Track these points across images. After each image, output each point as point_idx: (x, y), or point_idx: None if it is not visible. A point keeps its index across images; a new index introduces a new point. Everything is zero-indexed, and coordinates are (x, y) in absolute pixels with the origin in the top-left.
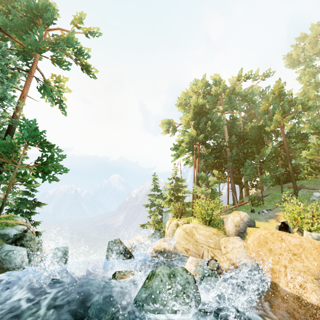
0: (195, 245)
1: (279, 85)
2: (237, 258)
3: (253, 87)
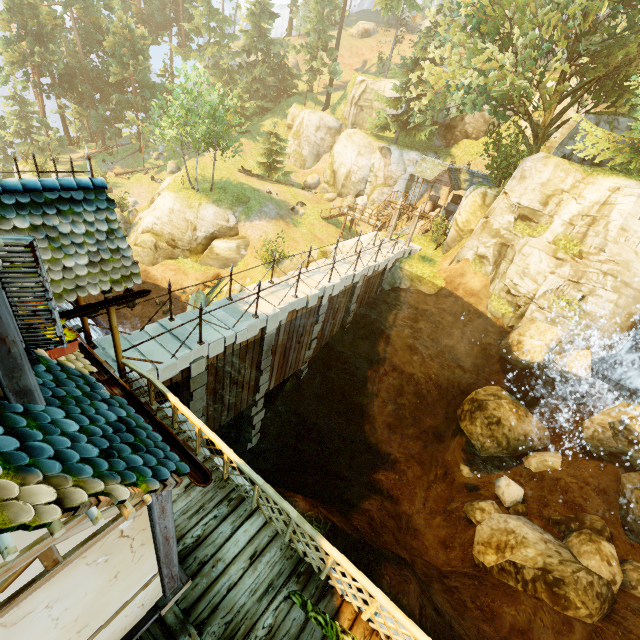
0: None
1: (117, 24)
2: None
3: None
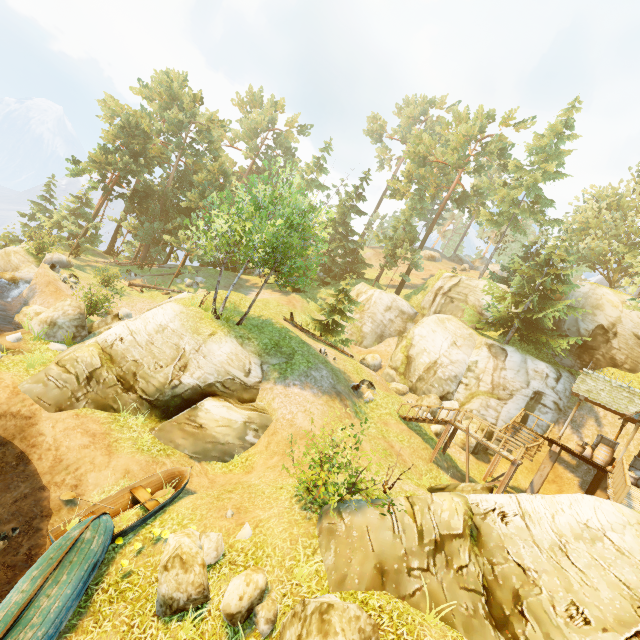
0: (7, 264)
1: (216, 165)
2: (20, 276)
3: (281, 136)
